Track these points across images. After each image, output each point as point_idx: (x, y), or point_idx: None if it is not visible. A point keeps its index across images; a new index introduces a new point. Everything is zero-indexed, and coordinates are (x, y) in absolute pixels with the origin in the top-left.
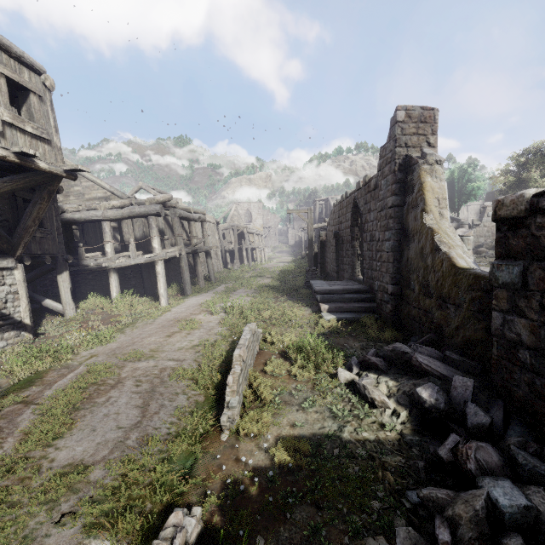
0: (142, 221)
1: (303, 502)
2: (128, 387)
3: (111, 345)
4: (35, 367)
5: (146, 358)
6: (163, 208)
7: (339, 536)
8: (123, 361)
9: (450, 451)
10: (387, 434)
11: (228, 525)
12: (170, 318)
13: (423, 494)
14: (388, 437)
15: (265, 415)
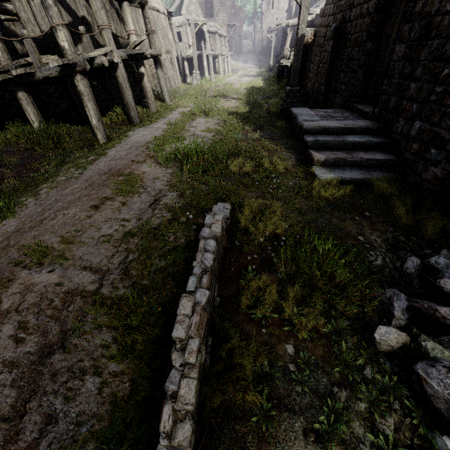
0: None
1: None
2: (0, 343)
3: (8, 224)
4: None
5: (49, 261)
6: None
7: None
8: (14, 266)
9: None
10: None
11: None
12: (103, 168)
13: None
14: None
15: None
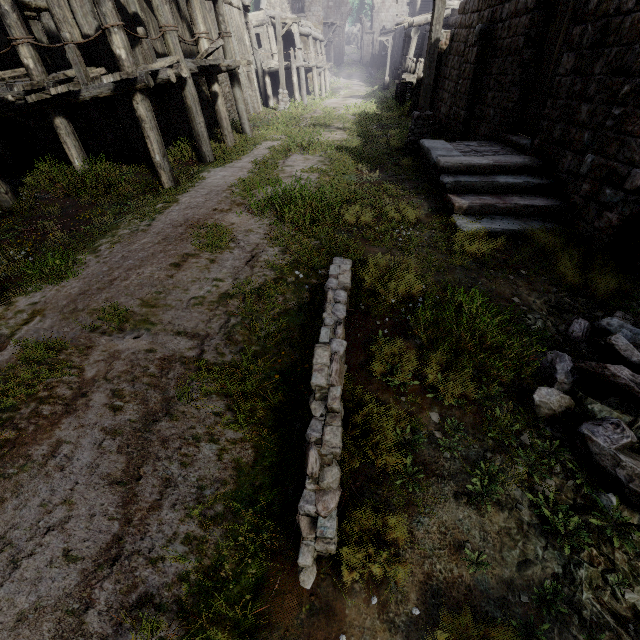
0: None
1: None
2: (95, 411)
3: (70, 285)
4: None
5: (132, 326)
6: None
7: None
8: (90, 332)
9: None
10: None
11: None
12: (178, 218)
13: None
14: None
15: (392, 522)
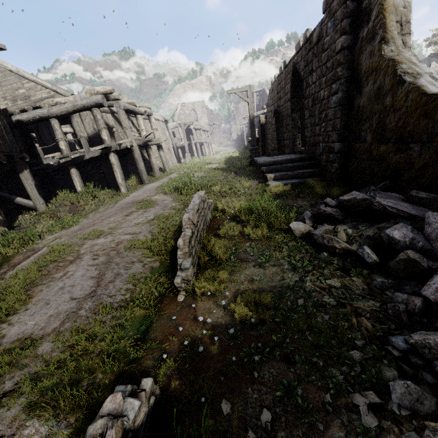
0: (91, 118)
1: (271, 358)
2: (85, 261)
3: (74, 228)
4: (3, 253)
5: (104, 235)
6: (104, 98)
7: (318, 394)
8: (83, 240)
9: None
10: (354, 280)
11: (187, 392)
12: (129, 201)
13: (415, 340)
14: (355, 282)
15: (221, 273)
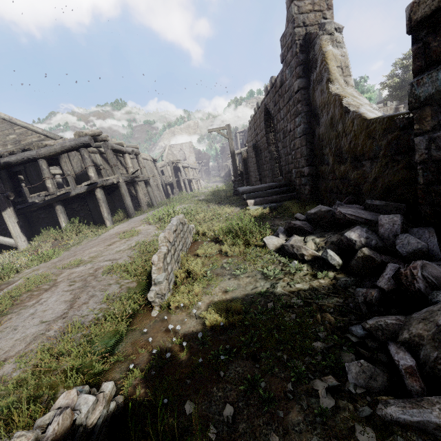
0: (79, 158)
1: (238, 358)
2: (61, 288)
3: (54, 260)
4: None
5: (84, 264)
6: (92, 139)
7: (281, 384)
8: (62, 269)
9: (390, 280)
10: (321, 282)
11: (150, 396)
12: (113, 233)
13: (370, 325)
14: (322, 284)
15: (196, 286)
